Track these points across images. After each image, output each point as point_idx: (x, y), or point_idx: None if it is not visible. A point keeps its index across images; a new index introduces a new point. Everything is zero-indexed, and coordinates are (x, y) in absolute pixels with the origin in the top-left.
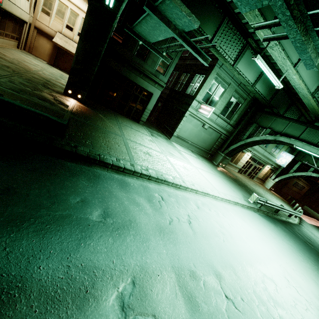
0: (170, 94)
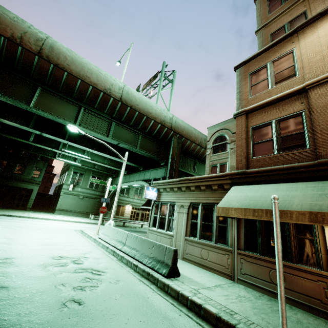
0: (58, 189)
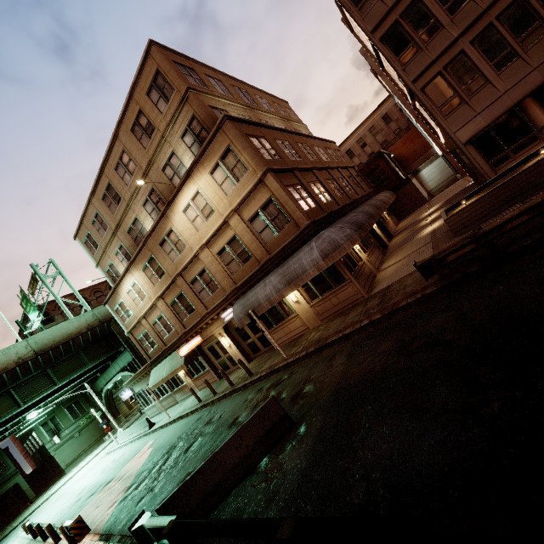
0: (40, 455)
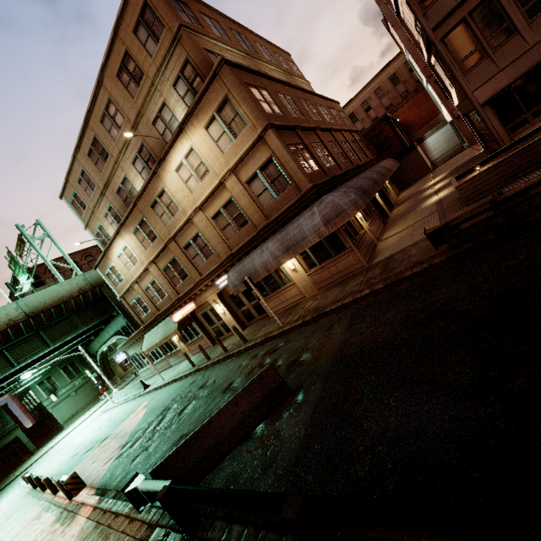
0: (38, 411)
